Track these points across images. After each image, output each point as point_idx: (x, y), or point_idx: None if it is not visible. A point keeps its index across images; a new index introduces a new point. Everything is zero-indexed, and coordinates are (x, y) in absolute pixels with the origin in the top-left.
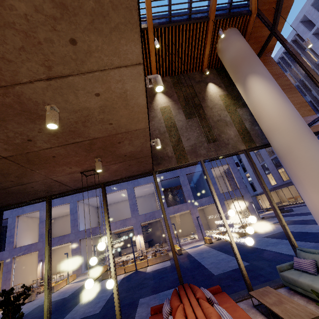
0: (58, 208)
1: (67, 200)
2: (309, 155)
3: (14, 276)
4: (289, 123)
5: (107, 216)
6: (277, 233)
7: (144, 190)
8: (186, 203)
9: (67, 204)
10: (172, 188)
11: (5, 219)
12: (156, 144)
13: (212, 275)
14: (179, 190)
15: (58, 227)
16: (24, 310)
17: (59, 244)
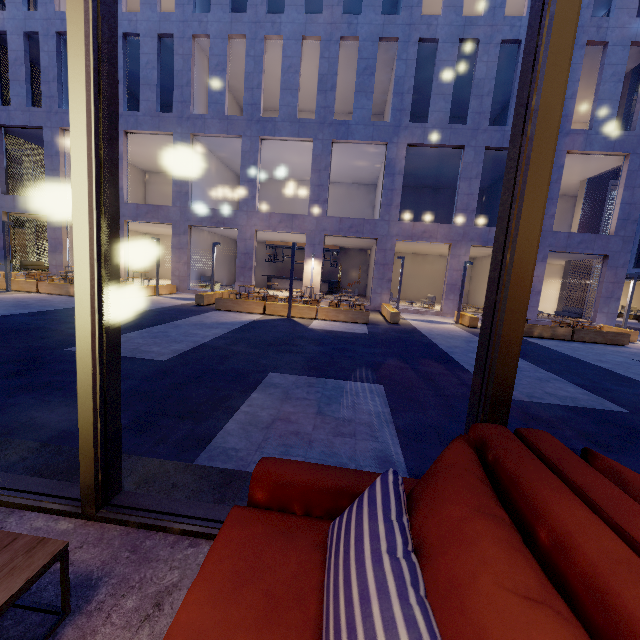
0: (149, 141)
1: (168, 123)
2: None
3: (70, 252)
4: None
5: None
6: None
7: (357, 163)
8: (449, 225)
9: (168, 136)
10: (423, 185)
11: (37, 128)
12: None
13: None
14: (439, 197)
15: (157, 193)
16: (57, 304)
17: (147, 220)
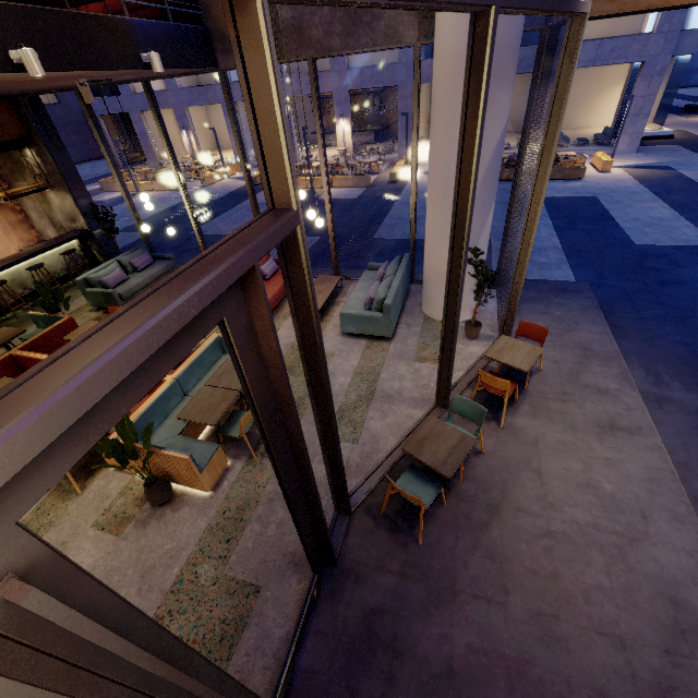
0: None
1: None
2: (445, 135)
3: (156, 144)
4: (455, 29)
5: (166, 144)
6: (577, 199)
7: None
8: None
9: None
10: None
11: None
12: (152, 66)
13: (369, 237)
14: None
15: None
16: (171, 201)
17: (201, 103)
